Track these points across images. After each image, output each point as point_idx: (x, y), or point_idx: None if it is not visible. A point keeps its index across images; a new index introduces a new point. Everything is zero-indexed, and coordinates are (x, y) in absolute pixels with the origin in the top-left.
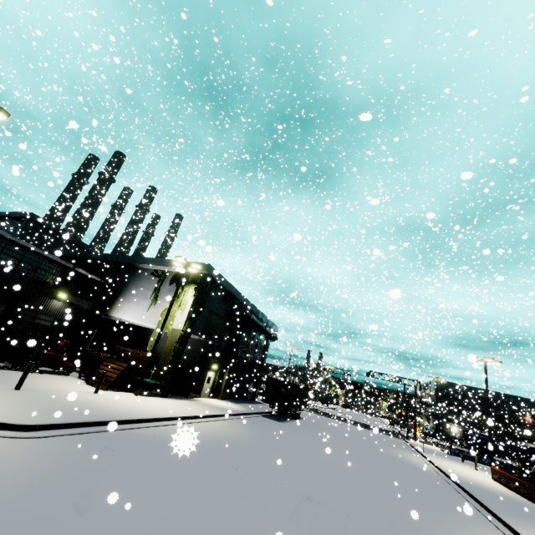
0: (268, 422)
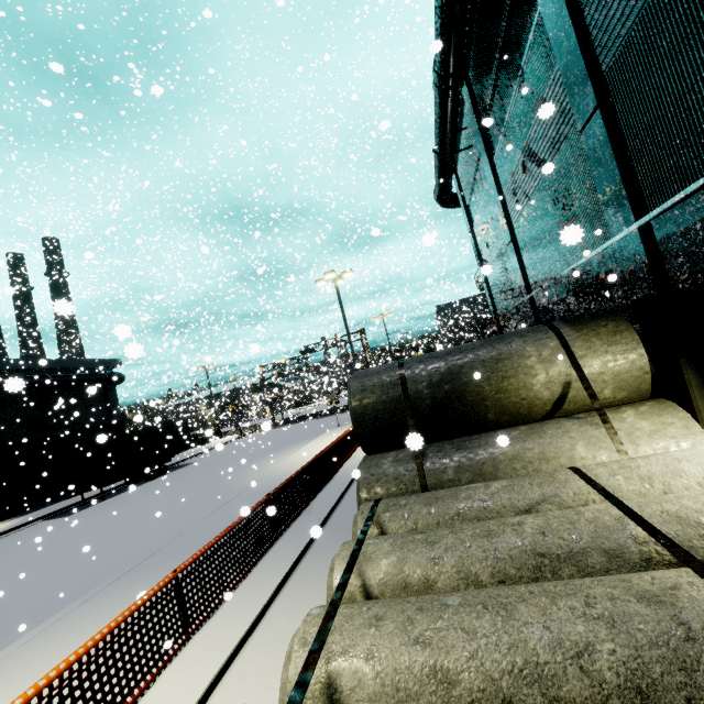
0: (14, 538)
